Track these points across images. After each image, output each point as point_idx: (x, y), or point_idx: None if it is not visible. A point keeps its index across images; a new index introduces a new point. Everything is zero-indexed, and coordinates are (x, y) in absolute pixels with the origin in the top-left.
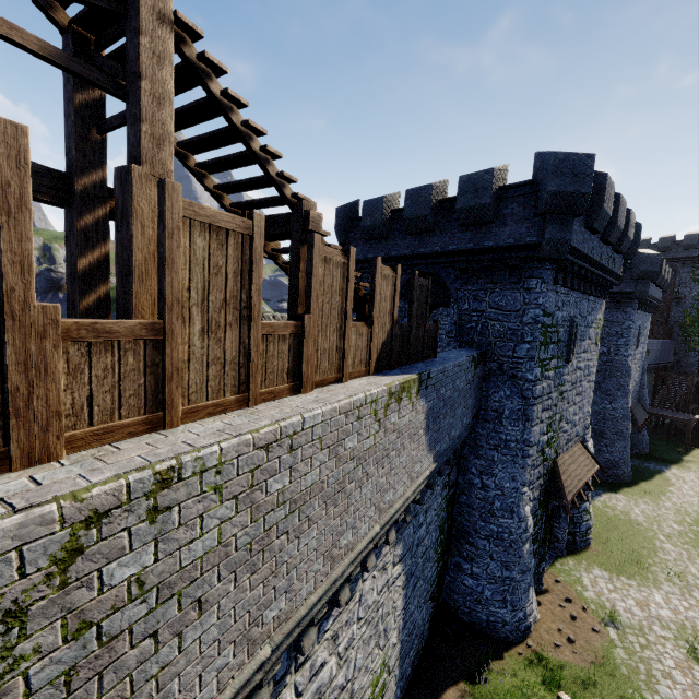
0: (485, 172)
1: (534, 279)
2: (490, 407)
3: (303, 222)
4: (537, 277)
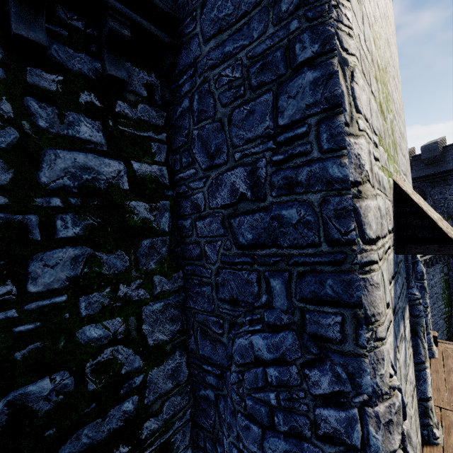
0: (433, 143)
1: None
2: None
3: None
4: None
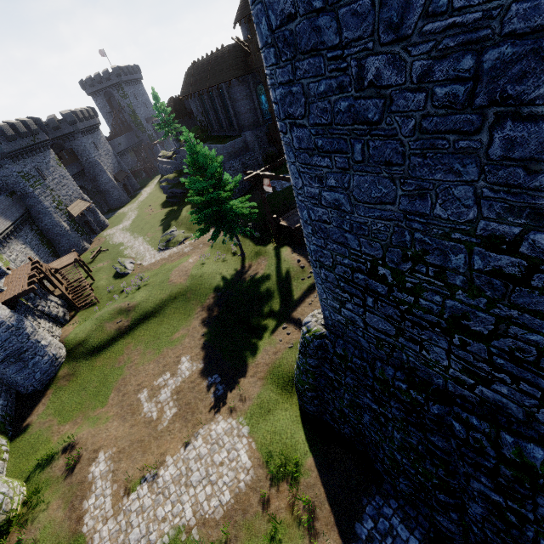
0: None
1: (6, 165)
2: (29, 205)
3: None
4: (7, 164)
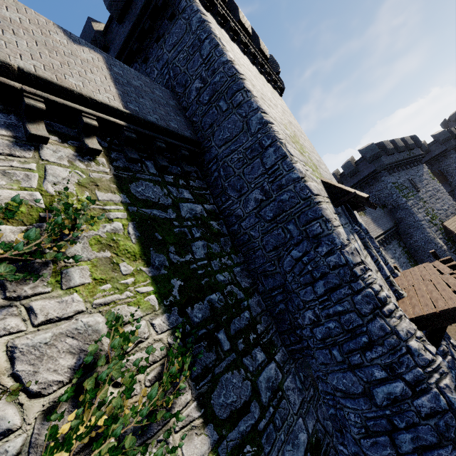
0: (347, 162)
1: (382, 177)
2: (398, 218)
3: None
4: (383, 176)
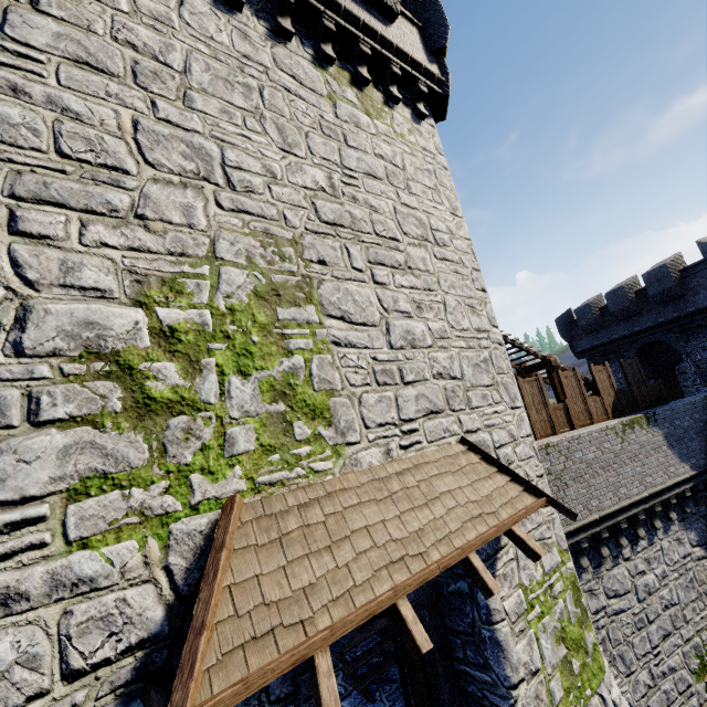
0: (659, 267)
1: None
2: None
3: (549, 364)
4: None
